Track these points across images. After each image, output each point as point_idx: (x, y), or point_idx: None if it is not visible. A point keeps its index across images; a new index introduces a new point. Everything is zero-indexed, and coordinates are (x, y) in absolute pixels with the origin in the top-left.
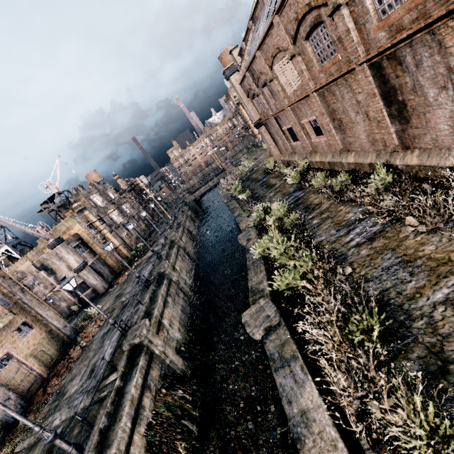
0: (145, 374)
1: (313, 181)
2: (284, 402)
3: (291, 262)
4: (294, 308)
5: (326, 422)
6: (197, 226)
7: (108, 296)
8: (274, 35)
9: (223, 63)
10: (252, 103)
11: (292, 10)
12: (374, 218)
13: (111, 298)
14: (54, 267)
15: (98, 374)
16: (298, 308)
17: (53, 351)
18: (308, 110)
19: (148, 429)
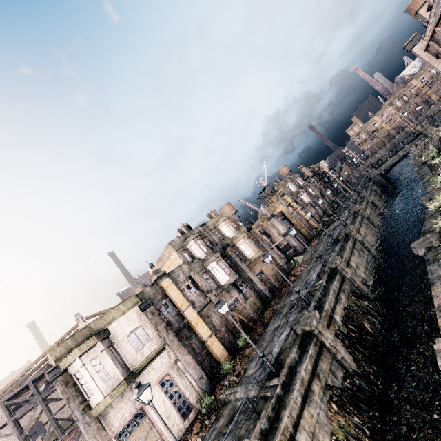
0: (340, 284)
1: None
2: (429, 274)
3: None
4: None
5: None
6: (383, 200)
7: (306, 253)
8: None
9: (412, 14)
10: None
11: None
12: None
13: (308, 254)
14: (270, 233)
15: (311, 283)
16: None
17: (279, 276)
18: None
19: (344, 308)
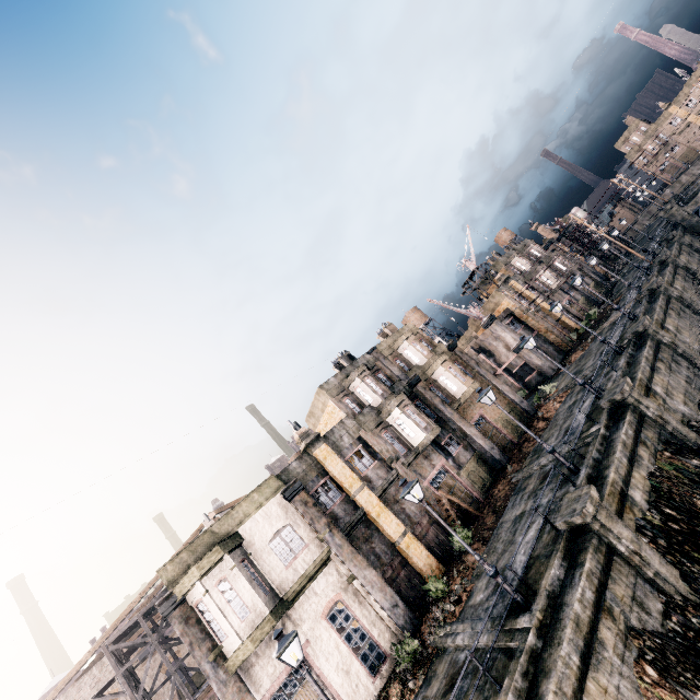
0: (636, 430)
1: None
2: None
3: None
4: None
5: None
6: None
7: (561, 376)
8: None
9: None
10: None
11: None
12: None
13: (565, 377)
14: (491, 349)
15: (576, 431)
16: None
17: (516, 423)
18: None
19: (650, 476)
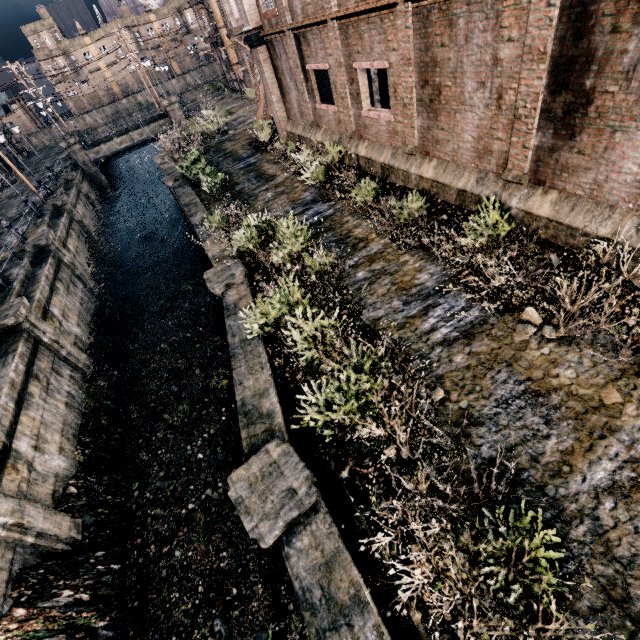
0: None
1: (354, 192)
2: None
3: (341, 374)
4: (340, 467)
5: None
6: (103, 218)
7: None
8: None
9: None
10: None
11: None
12: (467, 293)
13: None
14: None
15: None
16: (349, 468)
17: None
18: (378, 42)
19: None
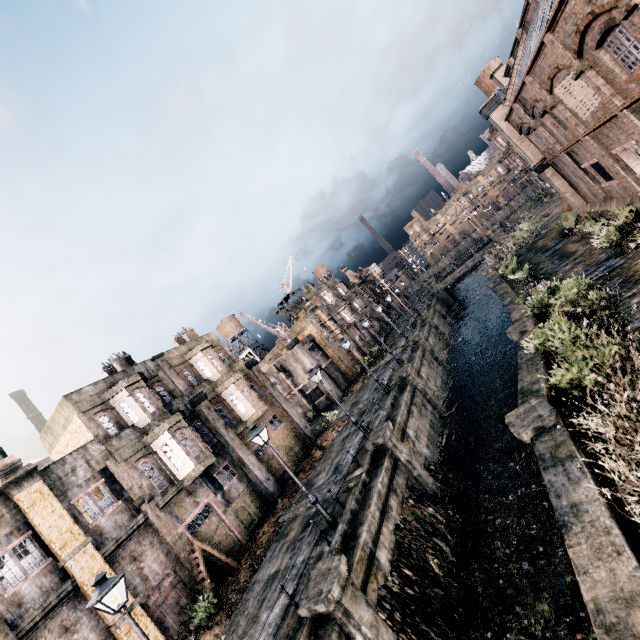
0: (391, 477)
1: (639, 239)
2: (551, 496)
3: (576, 352)
4: (580, 410)
5: (601, 513)
6: (450, 325)
7: (343, 404)
8: (549, 54)
9: (482, 88)
10: (527, 140)
11: (569, 23)
12: None
13: (346, 406)
14: (291, 369)
15: (343, 470)
16: (586, 410)
17: (297, 449)
18: (619, 134)
19: (396, 529)
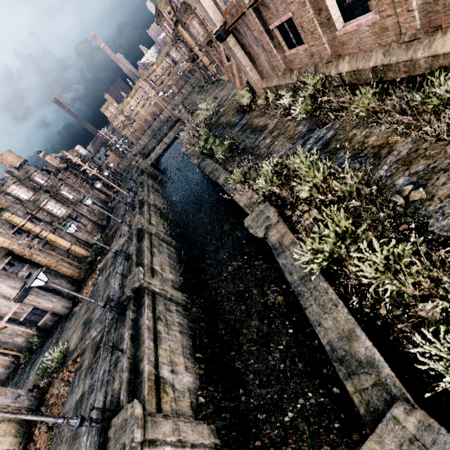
0: None
1: (352, 106)
2: None
3: None
4: None
5: None
6: (164, 197)
7: (74, 320)
8: None
9: None
10: None
11: None
12: None
13: (77, 325)
14: None
15: None
16: None
17: (9, 441)
18: None
19: None
